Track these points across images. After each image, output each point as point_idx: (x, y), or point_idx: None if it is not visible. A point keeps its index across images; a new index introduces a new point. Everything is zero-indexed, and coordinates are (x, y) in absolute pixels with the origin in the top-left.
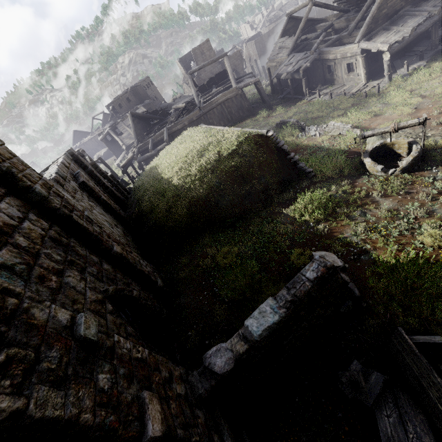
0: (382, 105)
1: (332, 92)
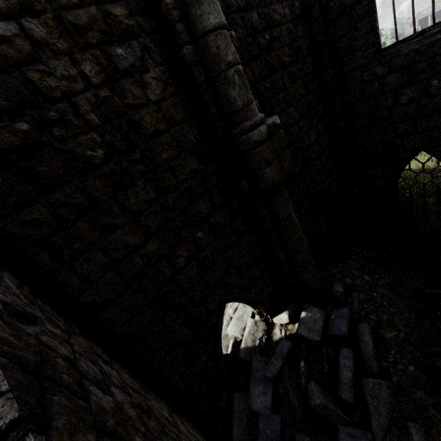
0: None
1: None
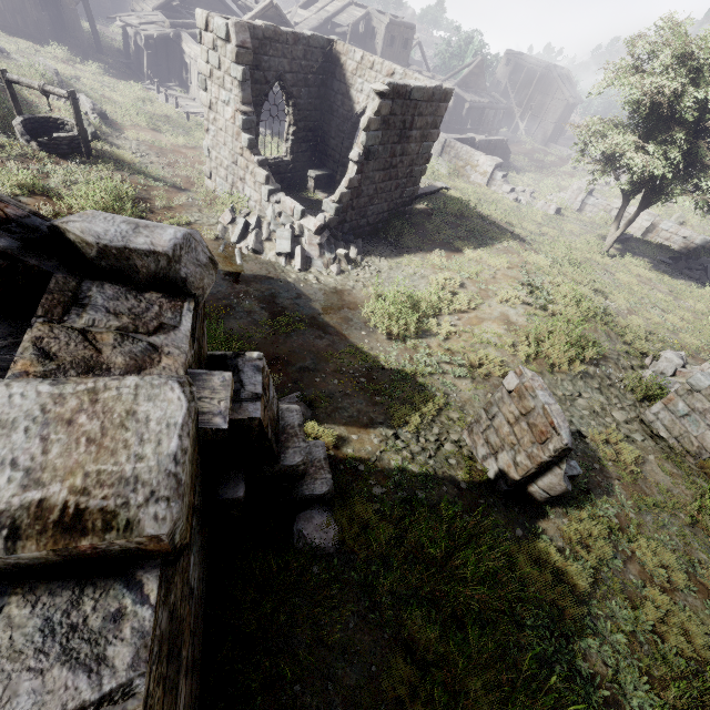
0: (185, 133)
1: (168, 94)
